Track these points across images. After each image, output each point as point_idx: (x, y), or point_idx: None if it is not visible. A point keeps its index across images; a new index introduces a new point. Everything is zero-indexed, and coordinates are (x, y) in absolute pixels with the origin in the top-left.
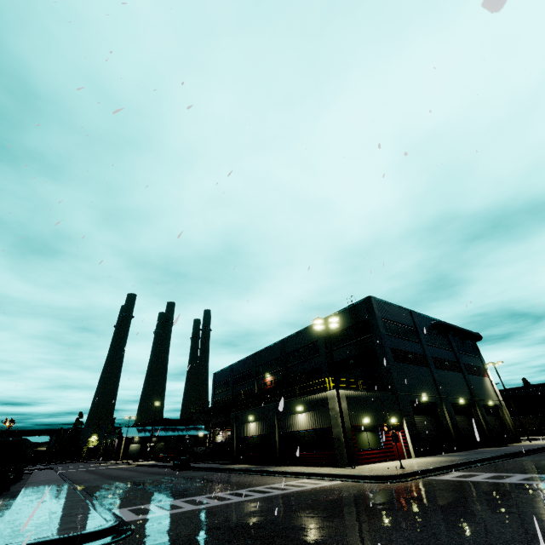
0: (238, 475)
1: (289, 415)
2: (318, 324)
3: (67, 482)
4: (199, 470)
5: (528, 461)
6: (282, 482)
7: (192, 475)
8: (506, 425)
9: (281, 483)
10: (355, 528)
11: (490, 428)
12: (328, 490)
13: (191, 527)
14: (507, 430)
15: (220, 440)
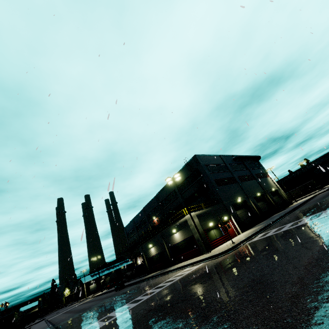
0: (150, 280)
1: (170, 237)
2: (169, 180)
3: (49, 326)
4: (130, 285)
5: (294, 214)
6: (173, 276)
7: (125, 291)
8: (283, 198)
9: (172, 276)
10: (203, 291)
11: (276, 203)
12: (195, 271)
13: (115, 328)
14: (284, 200)
15: (140, 263)
